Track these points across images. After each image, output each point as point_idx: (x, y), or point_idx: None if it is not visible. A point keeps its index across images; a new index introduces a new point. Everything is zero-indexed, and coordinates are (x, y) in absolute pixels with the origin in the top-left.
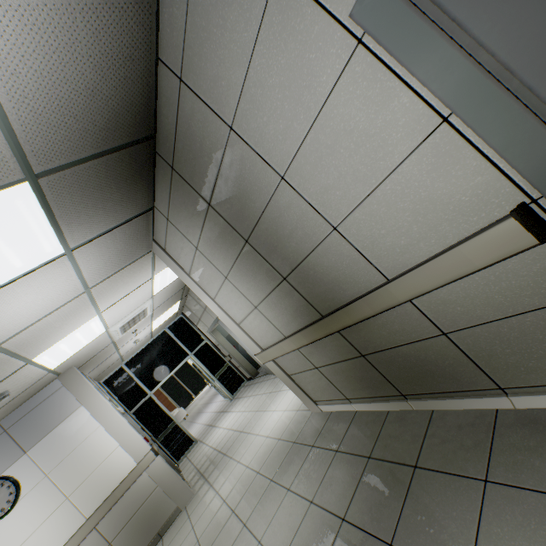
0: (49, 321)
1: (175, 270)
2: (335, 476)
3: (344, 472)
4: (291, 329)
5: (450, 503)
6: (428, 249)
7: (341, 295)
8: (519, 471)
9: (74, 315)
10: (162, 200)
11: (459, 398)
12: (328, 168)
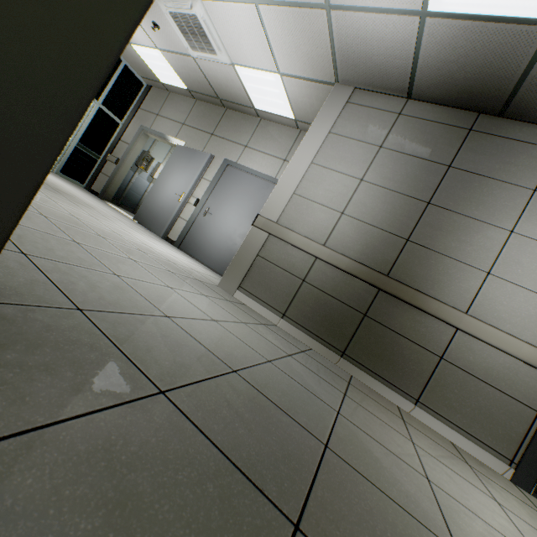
0: None
1: (326, 114)
2: (269, 333)
3: (278, 338)
4: (341, 251)
5: (384, 411)
6: (507, 330)
7: (425, 287)
8: (422, 430)
9: None
10: (422, 111)
11: (384, 385)
12: (535, 262)
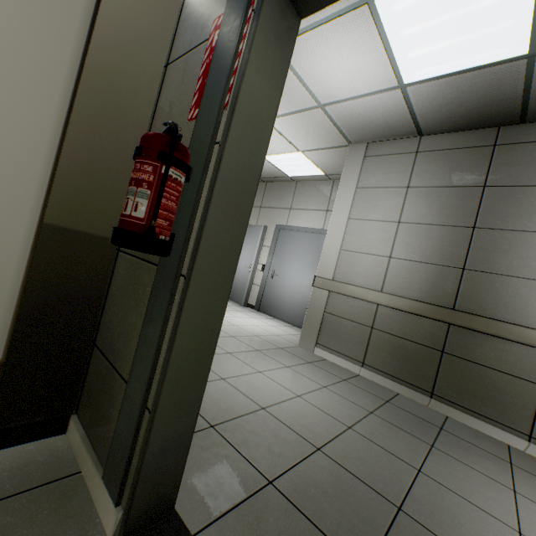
0: (287, 82)
1: (349, 173)
2: (350, 390)
3: (360, 393)
4: (399, 293)
5: (483, 456)
6: None
7: (498, 313)
8: None
9: (281, 100)
10: (438, 142)
11: (485, 422)
12: None
